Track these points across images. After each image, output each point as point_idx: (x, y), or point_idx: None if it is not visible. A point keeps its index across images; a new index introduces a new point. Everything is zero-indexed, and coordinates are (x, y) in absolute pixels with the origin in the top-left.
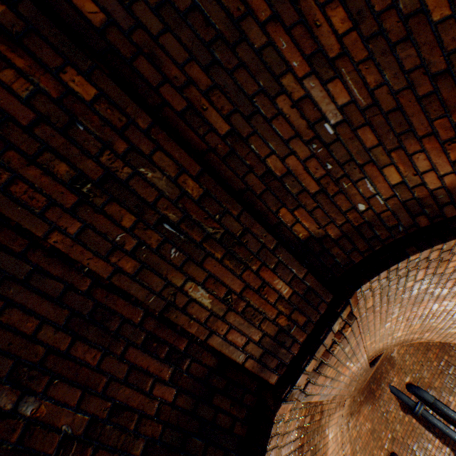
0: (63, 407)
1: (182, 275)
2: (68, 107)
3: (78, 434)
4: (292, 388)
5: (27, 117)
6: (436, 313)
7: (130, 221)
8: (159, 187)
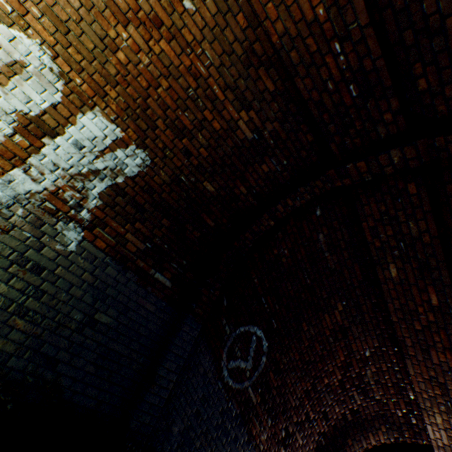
0: (377, 391)
1: (438, 411)
2: (450, 368)
3: (375, 397)
4: None
5: (435, 361)
6: None
7: (437, 392)
8: None
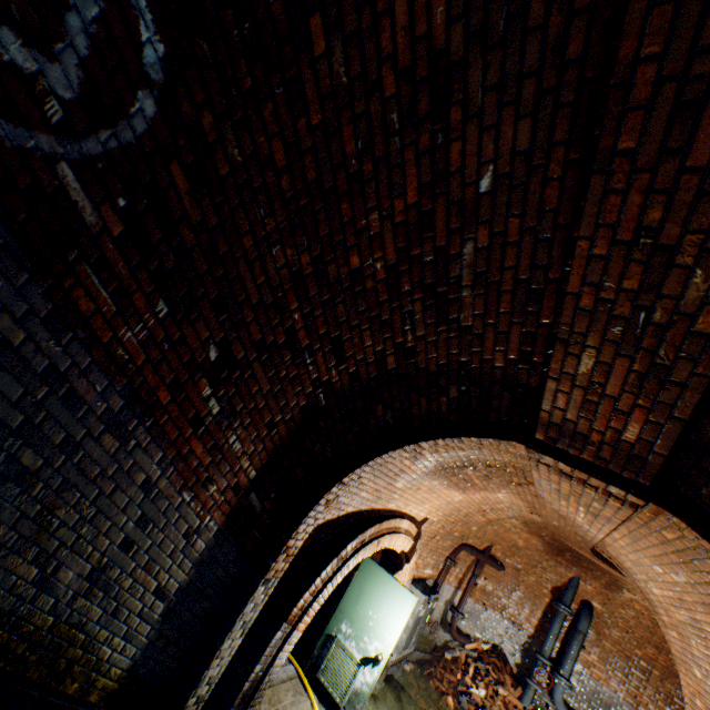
0: (470, 308)
1: (597, 343)
2: None
3: (461, 323)
4: (538, 452)
5: (695, 162)
6: (708, 642)
7: (629, 285)
8: (685, 293)
